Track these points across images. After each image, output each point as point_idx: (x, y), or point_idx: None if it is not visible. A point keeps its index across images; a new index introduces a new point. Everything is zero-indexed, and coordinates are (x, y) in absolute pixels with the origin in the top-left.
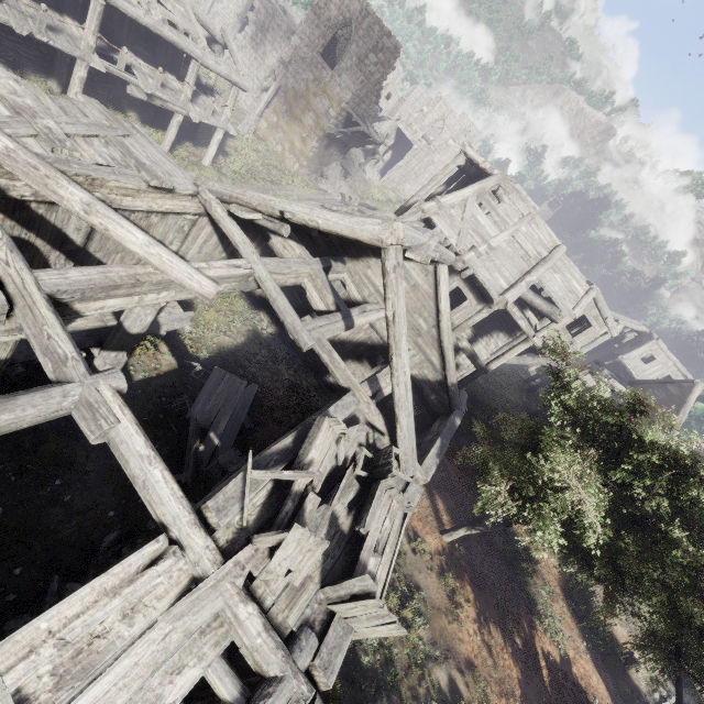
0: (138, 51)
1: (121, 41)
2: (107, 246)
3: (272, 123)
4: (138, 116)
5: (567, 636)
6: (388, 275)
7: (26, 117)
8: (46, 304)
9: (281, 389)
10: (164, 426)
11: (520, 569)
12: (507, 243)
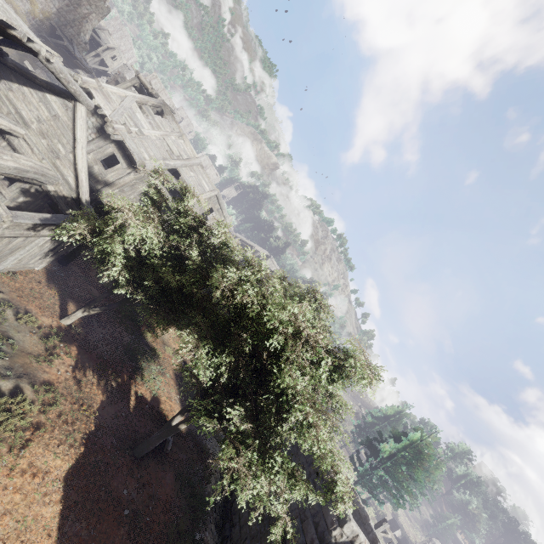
0: None
1: None
2: None
3: None
4: None
5: (163, 389)
6: None
7: None
8: None
9: None
10: None
11: (137, 351)
12: (157, 138)
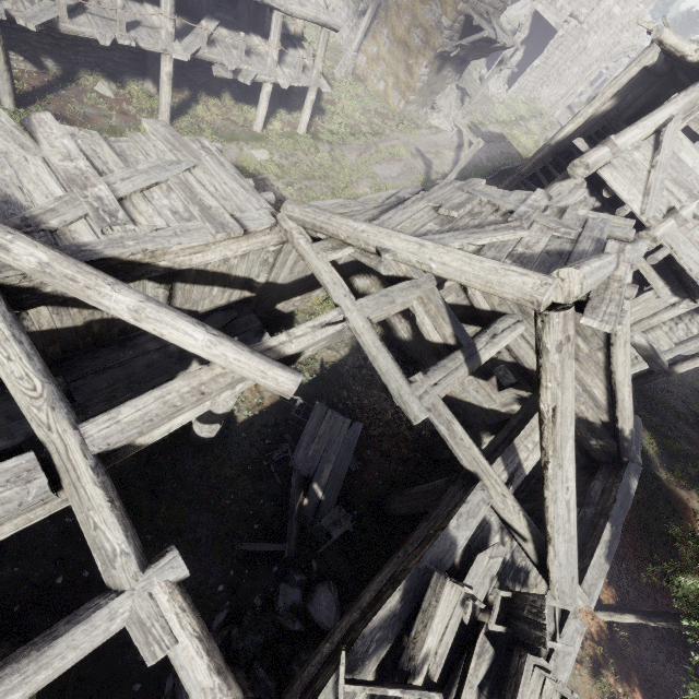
0: (219, 18)
1: (202, 12)
2: (192, 297)
3: (371, 56)
4: (230, 94)
5: None
6: (547, 355)
7: (76, 191)
8: (92, 475)
9: (389, 411)
10: (268, 476)
11: None
12: None
